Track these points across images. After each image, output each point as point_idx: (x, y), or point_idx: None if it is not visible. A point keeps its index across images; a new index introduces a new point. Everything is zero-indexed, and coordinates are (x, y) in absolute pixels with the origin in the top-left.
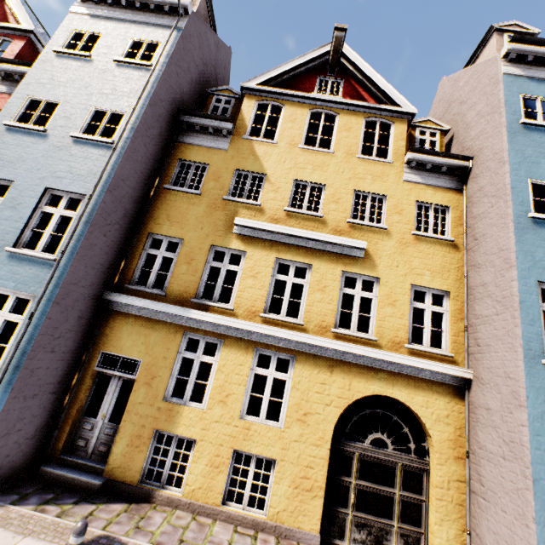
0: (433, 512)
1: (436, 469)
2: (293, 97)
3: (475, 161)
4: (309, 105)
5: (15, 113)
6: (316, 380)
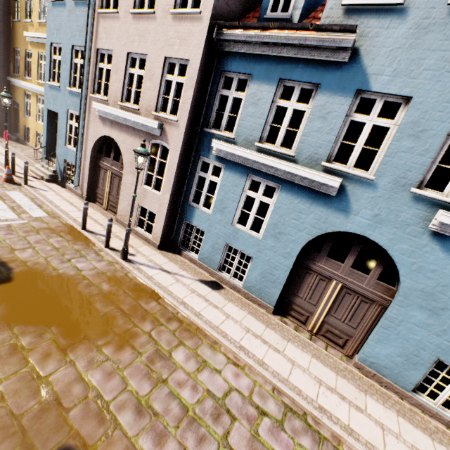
0: None
1: None
2: None
3: None
4: None
5: None
6: None
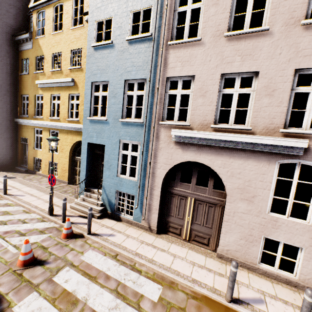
0: None
1: None
2: (46, 2)
3: None
4: (53, 4)
5: None
6: (64, 138)
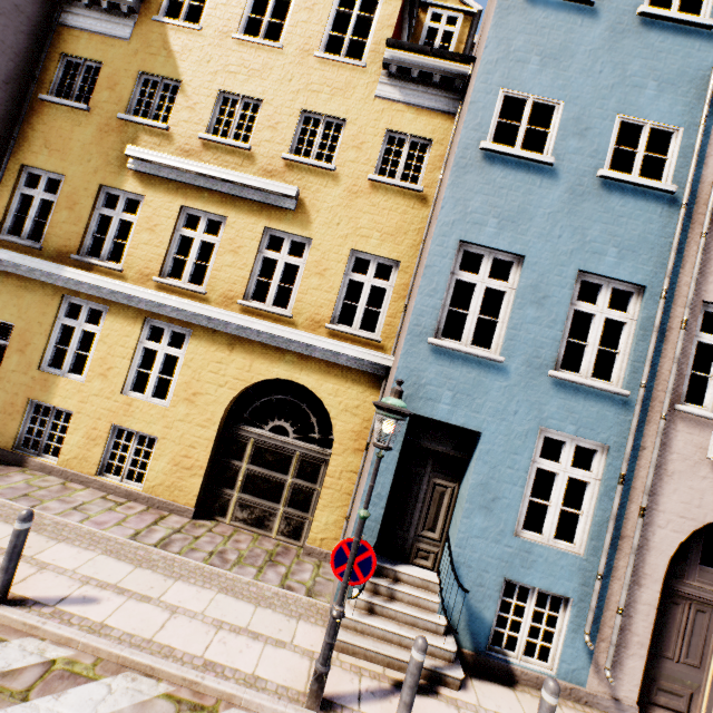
0: (319, 499)
1: (331, 459)
2: None
3: (475, 64)
4: None
5: None
6: (212, 358)
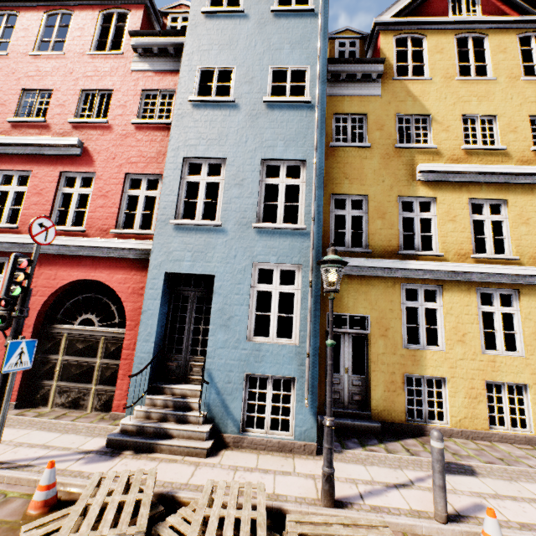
0: None
1: None
2: (433, 25)
3: None
4: (452, 30)
5: (193, 87)
6: None
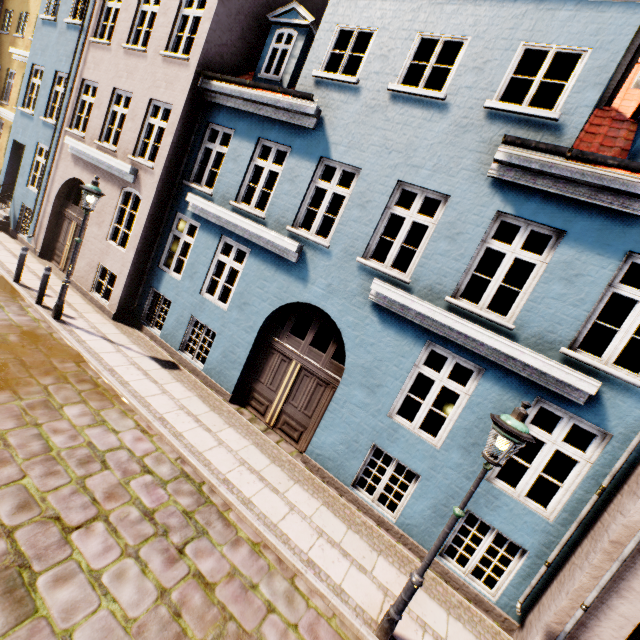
0: None
1: None
2: None
3: None
4: None
5: None
6: None
